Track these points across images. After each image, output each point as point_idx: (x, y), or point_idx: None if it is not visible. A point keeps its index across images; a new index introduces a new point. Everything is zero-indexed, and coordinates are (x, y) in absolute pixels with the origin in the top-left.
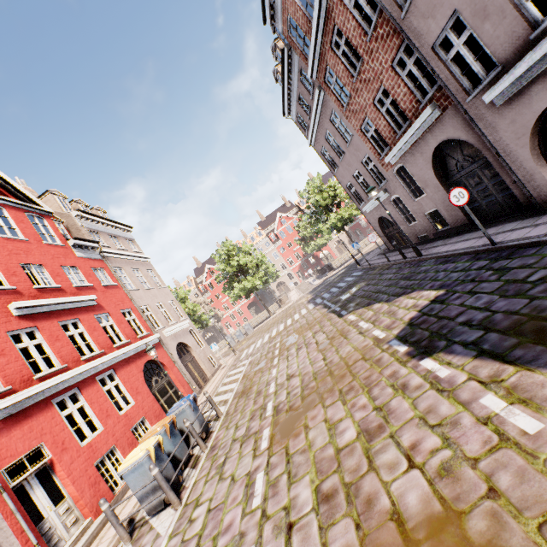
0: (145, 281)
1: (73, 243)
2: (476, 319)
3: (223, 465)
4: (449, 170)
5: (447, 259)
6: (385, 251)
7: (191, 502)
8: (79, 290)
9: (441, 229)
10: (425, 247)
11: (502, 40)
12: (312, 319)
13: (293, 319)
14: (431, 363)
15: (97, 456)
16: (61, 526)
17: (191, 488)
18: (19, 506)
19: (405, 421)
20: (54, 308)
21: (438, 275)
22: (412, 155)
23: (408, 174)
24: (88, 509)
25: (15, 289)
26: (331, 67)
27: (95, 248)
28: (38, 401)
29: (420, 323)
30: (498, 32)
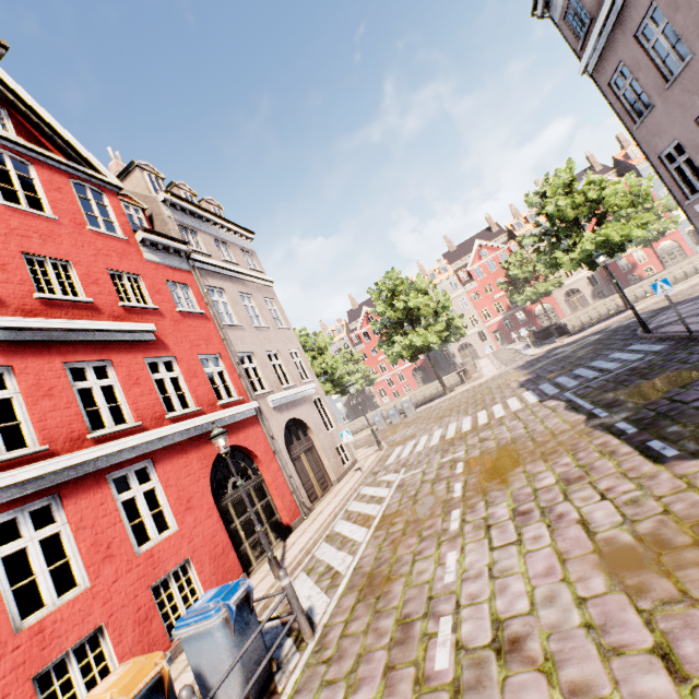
0: (258, 315)
1: (142, 237)
2: None
3: None
4: None
5: None
6: None
7: None
8: (128, 312)
9: None
10: None
11: None
12: (542, 430)
13: (491, 414)
14: None
15: (48, 656)
16: None
17: None
18: None
19: None
20: (62, 336)
21: None
22: None
23: None
24: None
25: None
26: None
27: (181, 252)
28: None
29: None
30: None
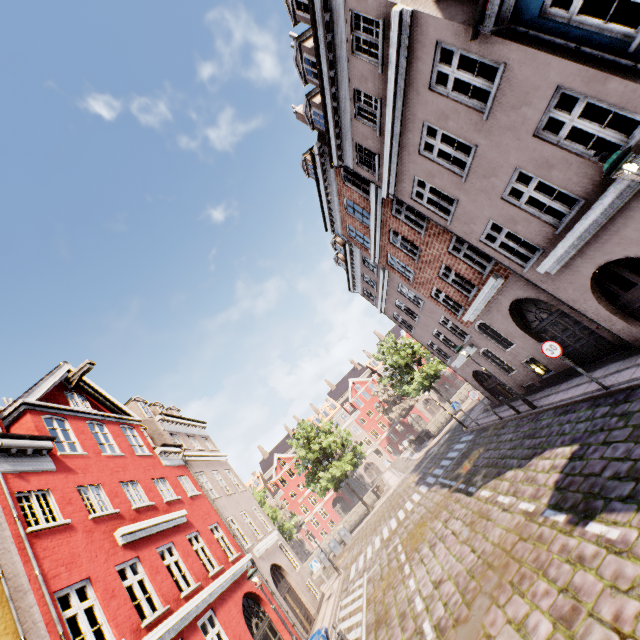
0: (225, 485)
1: (160, 450)
2: (621, 470)
3: None
4: (530, 321)
5: (566, 408)
6: (490, 406)
7: None
8: (169, 505)
9: (545, 375)
10: (535, 397)
11: (534, 235)
12: (433, 504)
13: (405, 509)
14: (597, 526)
15: None
16: None
17: None
18: None
19: (597, 594)
20: (151, 530)
21: (563, 428)
22: (489, 312)
23: (489, 327)
24: None
25: (119, 512)
26: (392, 254)
27: (178, 452)
28: None
29: (568, 485)
30: (530, 230)
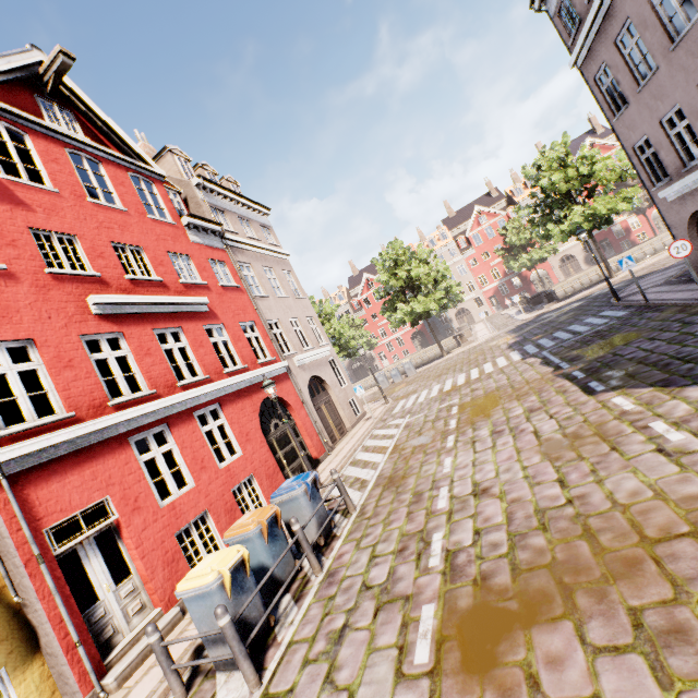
0: (279, 286)
1: (187, 221)
2: None
3: (339, 641)
4: None
5: None
6: (681, 279)
7: (274, 694)
8: (187, 288)
9: None
10: None
11: None
12: (520, 380)
13: (482, 370)
14: None
15: (181, 524)
16: (119, 614)
17: (282, 653)
18: (62, 583)
19: None
20: (149, 309)
21: None
22: None
23: None
24: (158, 597)
25: (100, 277)
26: None
27: (216, 232)
28: (110, 437)
29: None
30: None
